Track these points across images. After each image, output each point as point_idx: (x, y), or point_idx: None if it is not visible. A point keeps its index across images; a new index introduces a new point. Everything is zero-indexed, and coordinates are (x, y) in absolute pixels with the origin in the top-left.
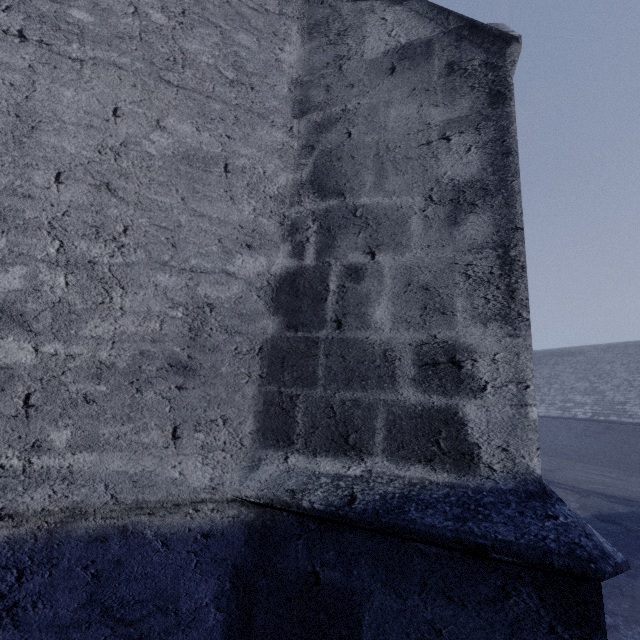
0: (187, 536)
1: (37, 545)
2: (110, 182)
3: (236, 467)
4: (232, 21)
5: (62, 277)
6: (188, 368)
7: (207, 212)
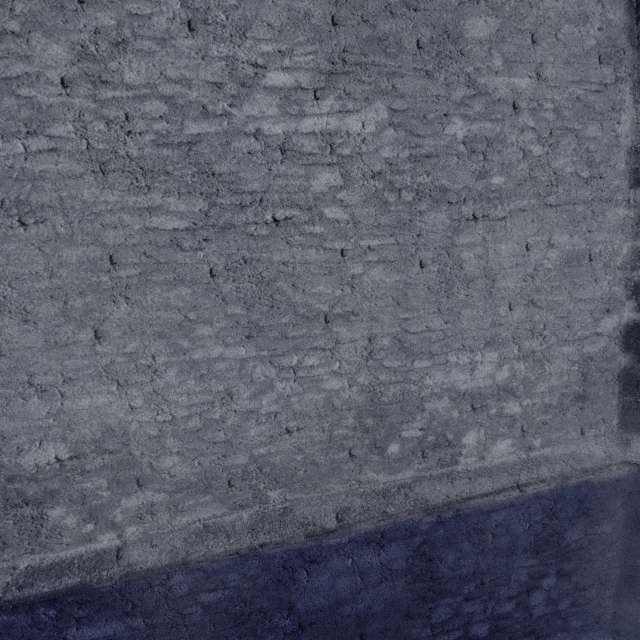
0: (609, 482)
1: (558, 491)
2: (532, 299)
3: (611, 443)
4: (582, 117)
5: (522, 365)
6: (583, 397)
7: (582, 296)
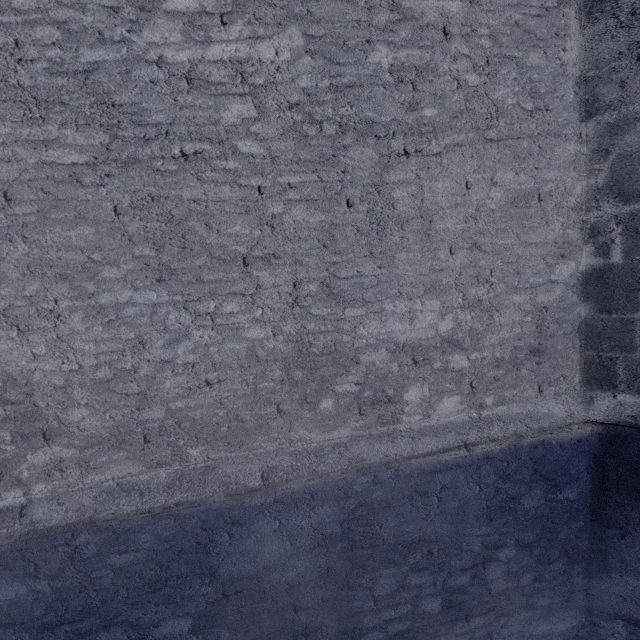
0: (570, 442)
1: (510, 451)
2: (476, 242)
3: (574, 402)
4: (522, 44)
5: (468, 314)
6: (539, 351)
7: (532, 240)
